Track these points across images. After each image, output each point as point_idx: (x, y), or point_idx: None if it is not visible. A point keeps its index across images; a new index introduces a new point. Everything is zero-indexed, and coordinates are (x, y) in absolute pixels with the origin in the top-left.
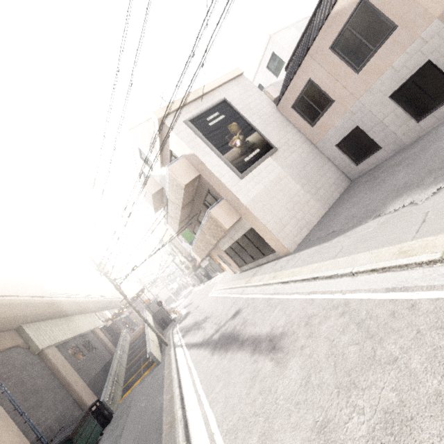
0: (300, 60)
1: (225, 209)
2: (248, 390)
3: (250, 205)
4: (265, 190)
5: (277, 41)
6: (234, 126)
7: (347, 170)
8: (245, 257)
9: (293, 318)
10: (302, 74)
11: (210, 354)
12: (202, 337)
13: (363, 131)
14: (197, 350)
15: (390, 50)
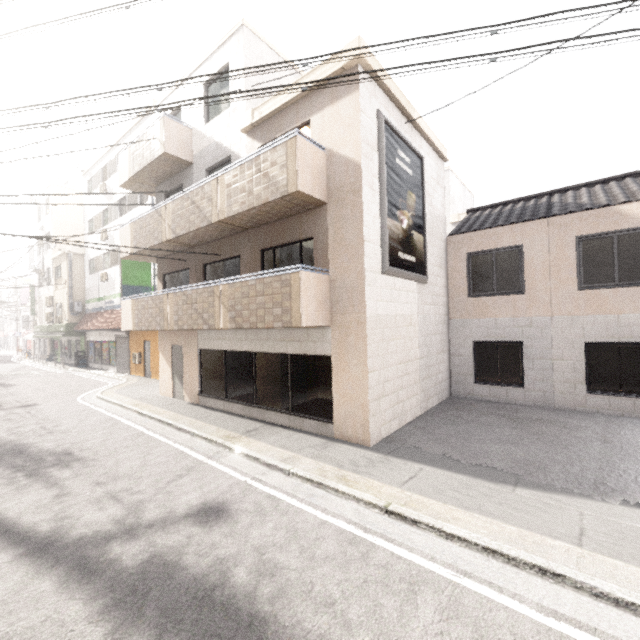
0: (529, 217)
1: (321, 292)
2: None
3: (371, 321)
4: (393, 319)
5: (450, 182)
6: (413, 200)
7: (458, 379)
8: (237, 388)
9: None
10: (518, 232)
11: (104, 636)
12: (54, 519)
13: (519, 352)
14: (20, 565)
15: (633, 299)
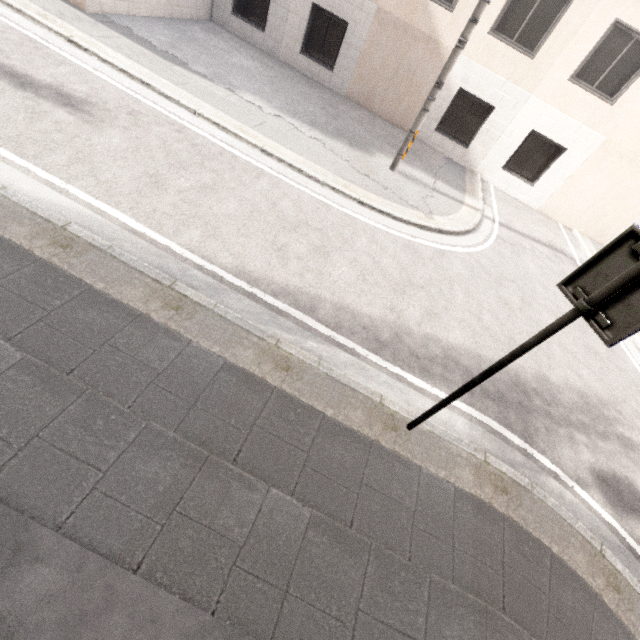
0: None
1: None
2: (29, 121)
3: None
4: None
5: None
6: None
7: (220, 3)
8: None
9: (107, 99)
10: None
11: None
12: None
13: None
14: None
15: None
